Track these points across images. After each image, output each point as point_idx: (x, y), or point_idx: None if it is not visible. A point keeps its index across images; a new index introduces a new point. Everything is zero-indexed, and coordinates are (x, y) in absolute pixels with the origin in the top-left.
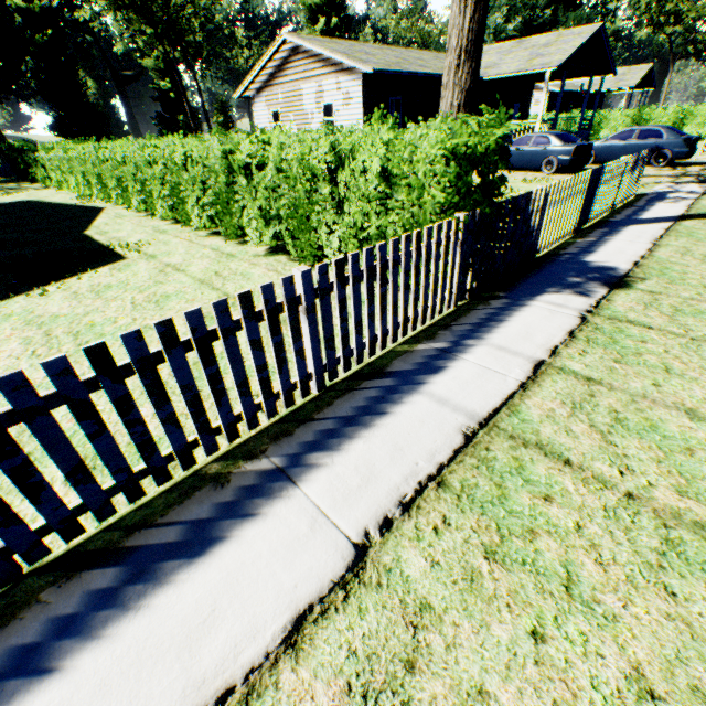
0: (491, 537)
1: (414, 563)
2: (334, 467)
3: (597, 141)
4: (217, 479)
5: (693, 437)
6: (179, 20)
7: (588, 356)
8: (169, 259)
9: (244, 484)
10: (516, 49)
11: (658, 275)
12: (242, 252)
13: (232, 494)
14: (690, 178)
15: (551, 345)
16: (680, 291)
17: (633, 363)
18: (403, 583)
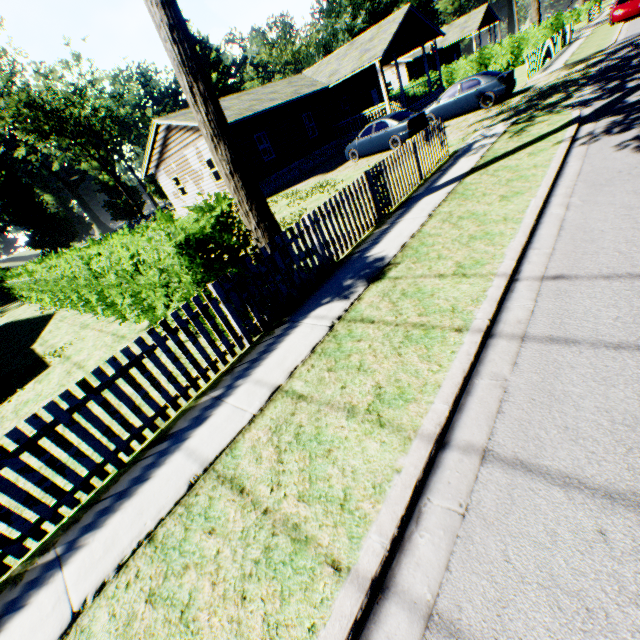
0: (159, 580)
1: (101, 619)
2: (93, 544)
3: (432, 105)
4: (16, 579)
5: (339, 436)
6: (91, 128)
7: (313, 371)
8: (78, 357)
9: (30, 579)
10: (350, 51)
11: (412, 255)
12: (132, 330)
13: (19, 591)
14: (506, 114)
15: (293, 367)
16: (417, 270)
17: (340, 367)
18: (86, 639)
